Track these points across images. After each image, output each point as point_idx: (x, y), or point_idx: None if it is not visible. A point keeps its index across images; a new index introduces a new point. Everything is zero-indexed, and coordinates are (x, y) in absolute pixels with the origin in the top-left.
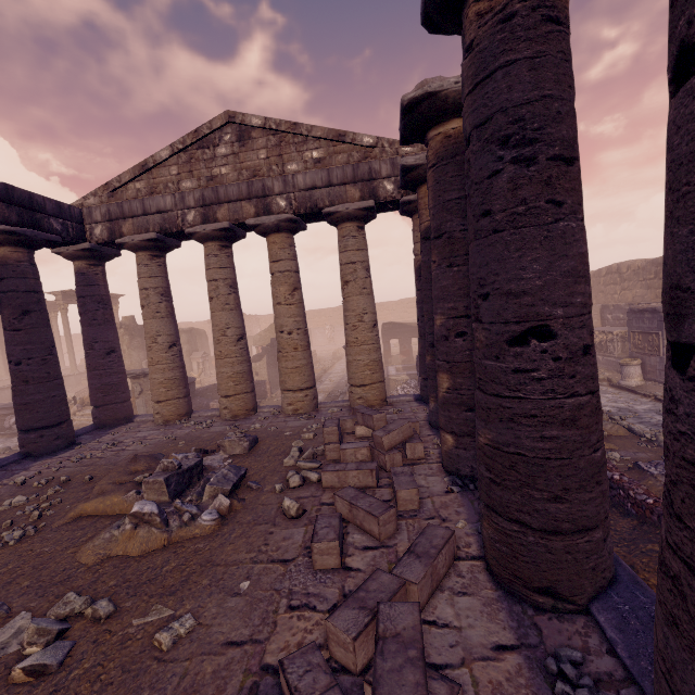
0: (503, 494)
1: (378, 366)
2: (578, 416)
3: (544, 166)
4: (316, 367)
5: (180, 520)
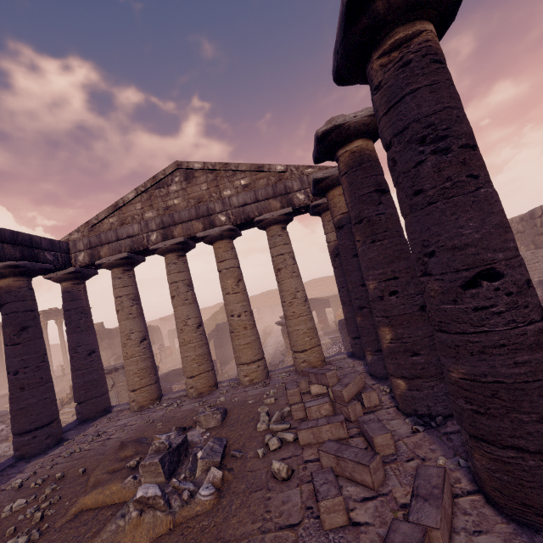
0: (490, 423)
1: (314, 332)
2: (541, 340)
3: (458, 152)
4: None
5: (181, 499)
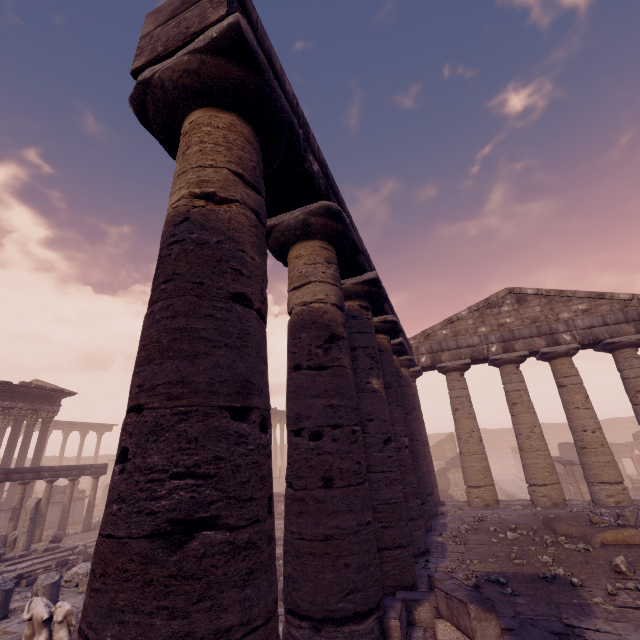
0: None
1: None
2: None
3: None
4: None
5: None
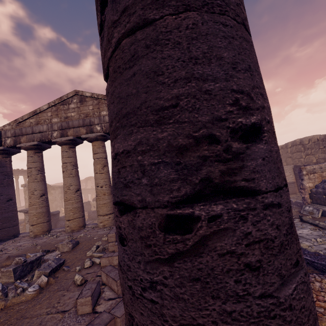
0: None
1: None
2: None
3: None
4: None
5: (15, 293)
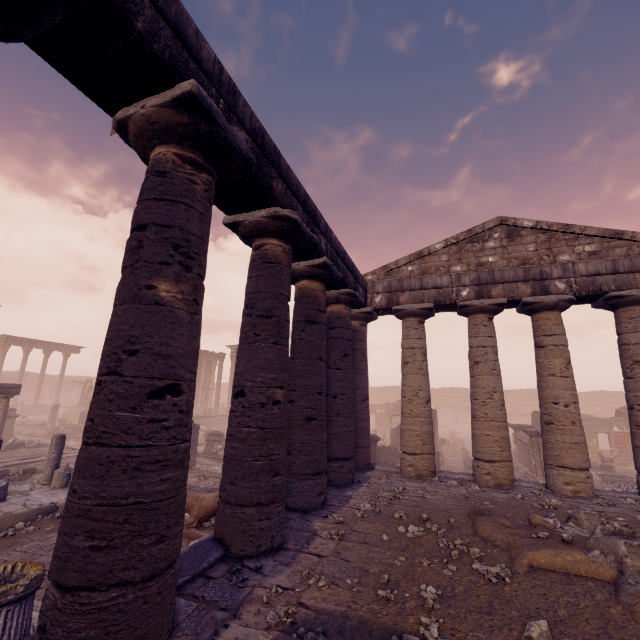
0: None
1: None
2: None
3: None
4: (454, 446)
5: None
